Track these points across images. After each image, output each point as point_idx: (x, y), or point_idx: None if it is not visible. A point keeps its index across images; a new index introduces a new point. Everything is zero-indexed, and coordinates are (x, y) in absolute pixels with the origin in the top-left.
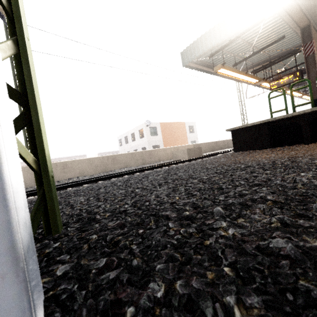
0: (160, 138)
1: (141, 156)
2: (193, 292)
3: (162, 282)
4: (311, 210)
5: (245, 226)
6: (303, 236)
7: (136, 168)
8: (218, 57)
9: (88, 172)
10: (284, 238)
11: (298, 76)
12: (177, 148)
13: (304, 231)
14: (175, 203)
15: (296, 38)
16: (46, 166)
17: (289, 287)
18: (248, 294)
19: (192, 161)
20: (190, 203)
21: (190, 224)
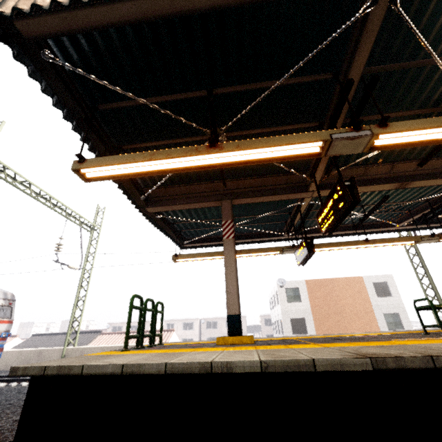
0: (305, 307)
1: None
2: None
3: None
4: None
5: None
6: None
7: None
8: (203, 236)
9: None
10: None
11: (305, 248)
12: None
13: None
14: None
15: None
16: None
17: None
18: None
19: None
20: None
21: None
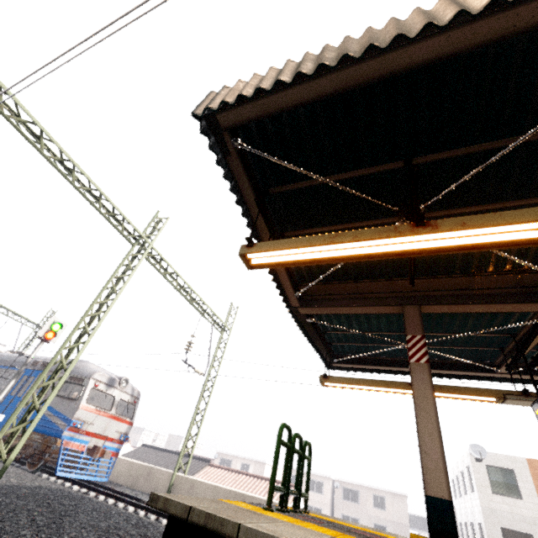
0: (533, 512)
1: None
2: None
3: None
4: None
5: None
6: None
7: None
8: (361, 355)
9: None
10: None
11: None
12: None
13: None
14: None
15: None
16: (6, 462)
17: None
18: None
19: None
20: None
21: None
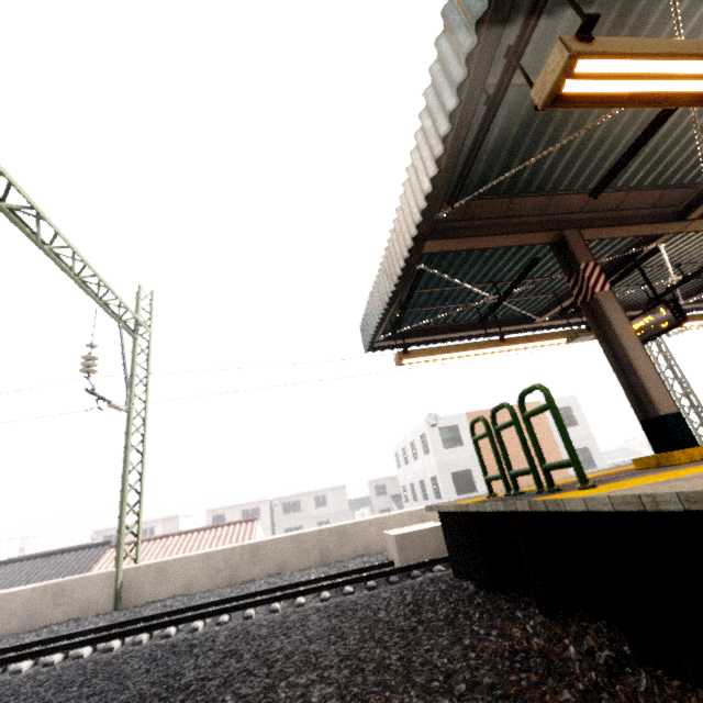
0: (470, 453)
1: (319, 541)
2: None
3: None
4: None
5: None
6: None
7: (266, 588)
8: (425, 322)
9: (201, 583)
10: None
11: (667, 317)
12: (421, 513)
13: None
14: None
15: None
16: None
17: None
18: None
19: (389, 578)
20: None
21: None
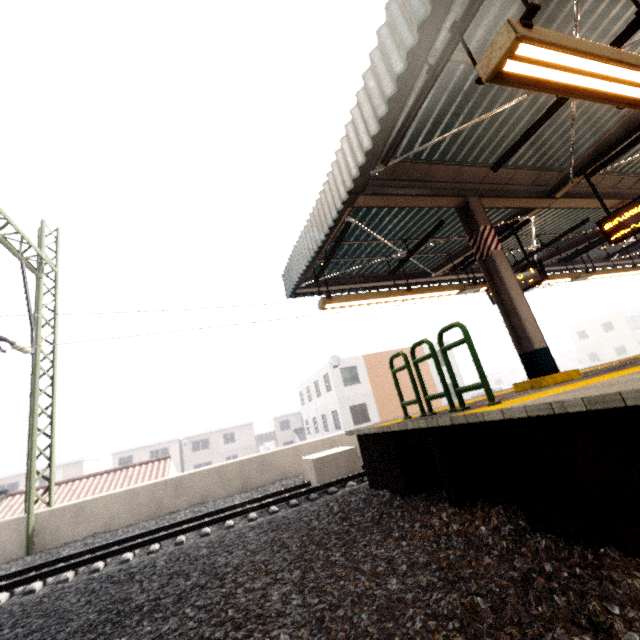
0: (366, 389)
1: (241, 471)
2: None
3: None
4: None
5: None
6: None
7: (193, 516)
8: (344, 272)
9: (123, 519)
10: None
11: (534, 275)
12: (331, 440)
13: None
14: None
15: None
16: None
17: None
18: None
19: (310, 496)
20: None
21: None
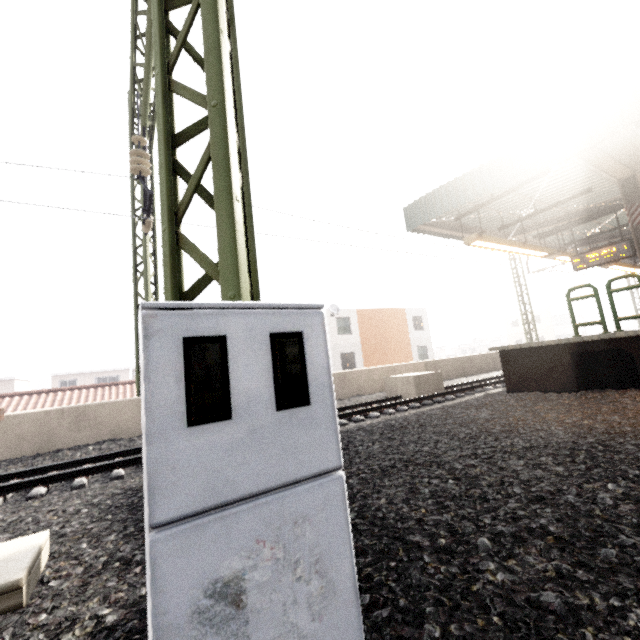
0: (356, 340)
1: None
2: (467, 634)
3: (436, 624)
4: (597, 557)
5: (517, 571)
6: (576, 591)
7: None
8: (470, 217)
9: None
10: (554, 592)
11: (627, 250)
12: (393, 369)
13: (578, 586)
14: (422, 521)
15: (615, 187)
16: None
17: (548, 637)
18: (513, 639)
19: (424, 402)
20: (444, 523)
21: (450, 560)
